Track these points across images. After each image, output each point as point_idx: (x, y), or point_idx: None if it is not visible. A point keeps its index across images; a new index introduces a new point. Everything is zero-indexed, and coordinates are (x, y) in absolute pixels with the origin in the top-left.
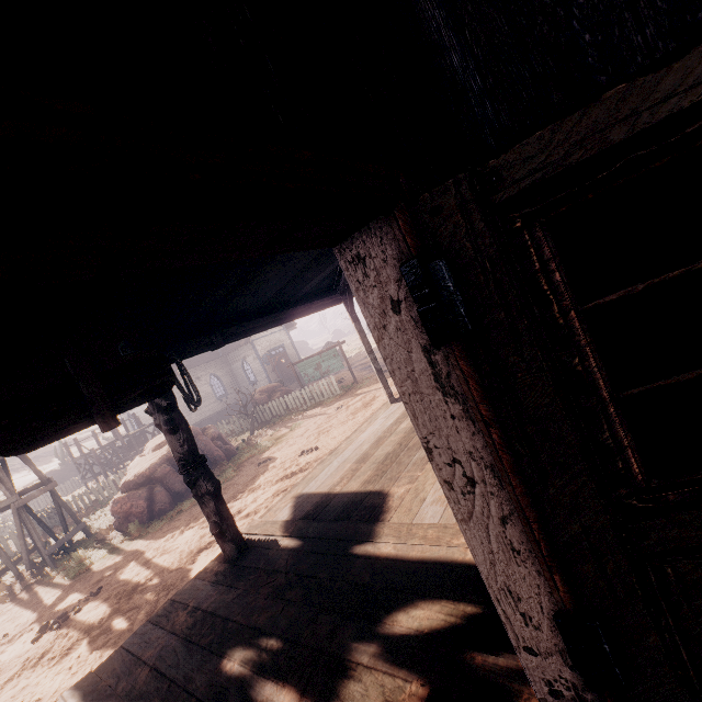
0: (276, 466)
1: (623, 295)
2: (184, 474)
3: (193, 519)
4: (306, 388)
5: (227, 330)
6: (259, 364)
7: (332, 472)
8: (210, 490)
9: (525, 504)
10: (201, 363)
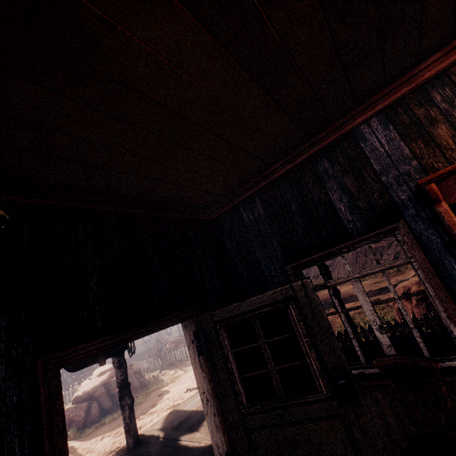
0: (170, 398)
1: (240, 349)
2: (119, 391)
3: (111, 430)
4: None
5: None
6: None
7: (195, 403)
8: (128, 403)
9: (218, 408)
10: None
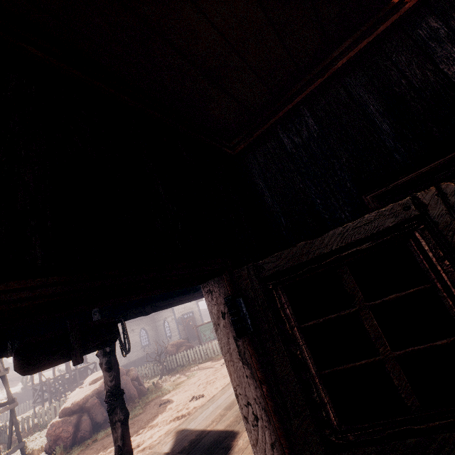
0: (172, 408)
1: (315, 322)
2: (108, 403)
3: (103, 448)
4: (203, 345)
5: (155, 304)
6: (175, 324)
7: (207, 415)
8: (121, 418)
9: (281, 434)
10: (137, 319)
